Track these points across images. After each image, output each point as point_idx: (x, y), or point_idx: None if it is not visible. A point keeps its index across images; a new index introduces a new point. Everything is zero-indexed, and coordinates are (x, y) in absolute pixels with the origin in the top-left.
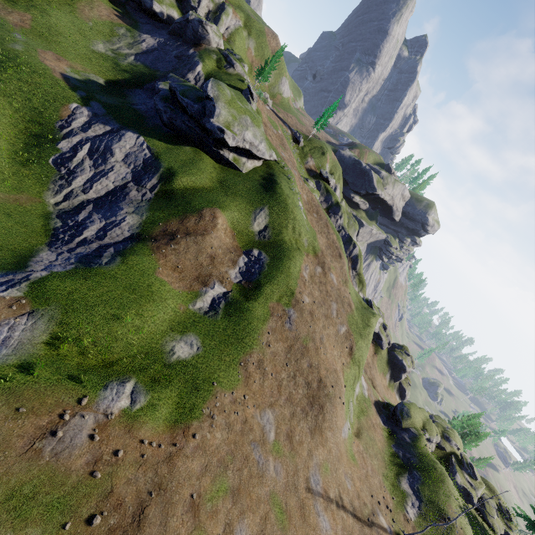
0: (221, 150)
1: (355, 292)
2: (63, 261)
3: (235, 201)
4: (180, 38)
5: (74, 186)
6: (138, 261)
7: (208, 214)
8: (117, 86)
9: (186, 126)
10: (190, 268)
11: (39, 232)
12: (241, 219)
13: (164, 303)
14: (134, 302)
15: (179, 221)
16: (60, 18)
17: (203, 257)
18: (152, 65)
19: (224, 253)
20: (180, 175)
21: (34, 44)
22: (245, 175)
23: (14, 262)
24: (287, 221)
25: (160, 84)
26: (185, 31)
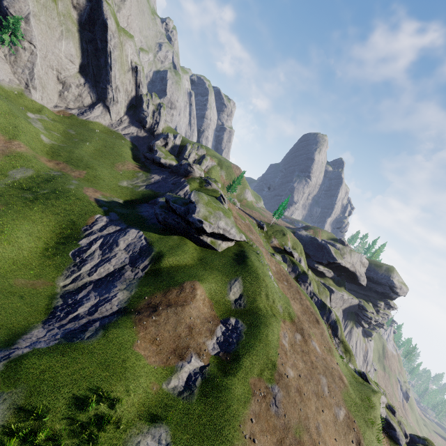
0: (201, 236)
1: (343, 362)
2: (49, 337)
3: (212, 274)
4: (176, 174)
5: (83, 271)
6: (118, 334)
7: (188, 286)
8: (131, 203)
9: (175, 222)
10: (168, 340)
11: (41, 311)
12: (218, 289)
13: (136, 381)
14: (104, 380)
15: (162, 294)
16: (103, 171)
17: (182, 328)
18: (156, 190)
19: (202, 323)
20: (167, 256)
21: (83, 185)
22: (220, 253)
23: (6, 339)
24: (259, 289)
25: (159, 198)
26: (180, 170)
